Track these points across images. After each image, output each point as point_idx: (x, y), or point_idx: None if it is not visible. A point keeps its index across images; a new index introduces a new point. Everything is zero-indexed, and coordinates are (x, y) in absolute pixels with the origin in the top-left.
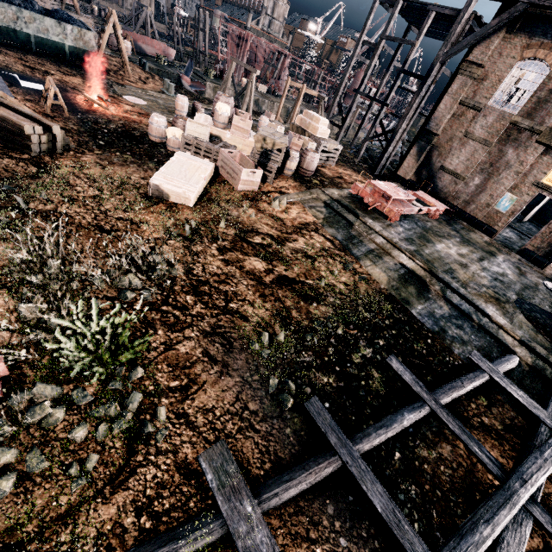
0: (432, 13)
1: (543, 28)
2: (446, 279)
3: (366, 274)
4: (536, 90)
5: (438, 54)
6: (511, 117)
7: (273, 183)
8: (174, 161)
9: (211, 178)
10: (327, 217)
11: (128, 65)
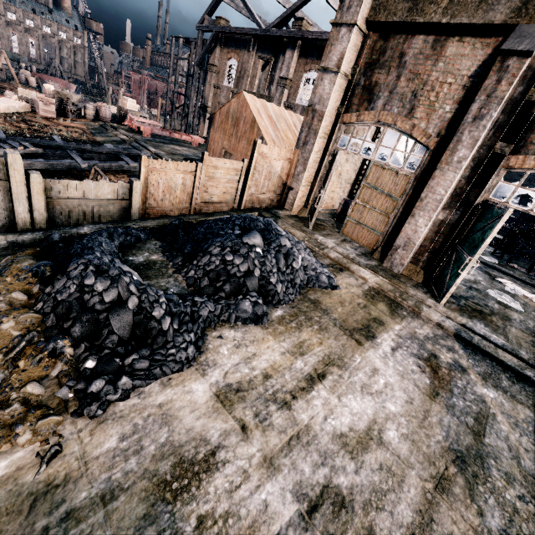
0: (192, 42)
1: (231, 43)
2: (141, 142)
3: (93, 138)
4: (236, 73)
5: (194, 62)
6: (231, 89)
7: (74, 119)
8: (0, 99)
9: (28, 111)
10: (95, 128)
11: (18, 83)
